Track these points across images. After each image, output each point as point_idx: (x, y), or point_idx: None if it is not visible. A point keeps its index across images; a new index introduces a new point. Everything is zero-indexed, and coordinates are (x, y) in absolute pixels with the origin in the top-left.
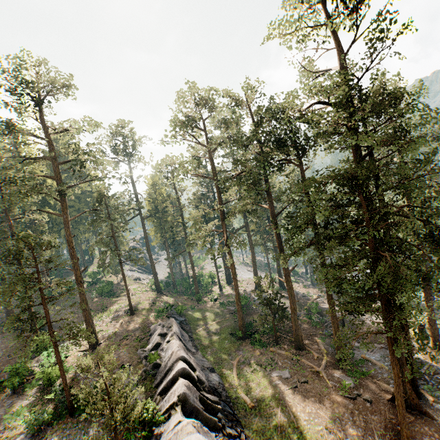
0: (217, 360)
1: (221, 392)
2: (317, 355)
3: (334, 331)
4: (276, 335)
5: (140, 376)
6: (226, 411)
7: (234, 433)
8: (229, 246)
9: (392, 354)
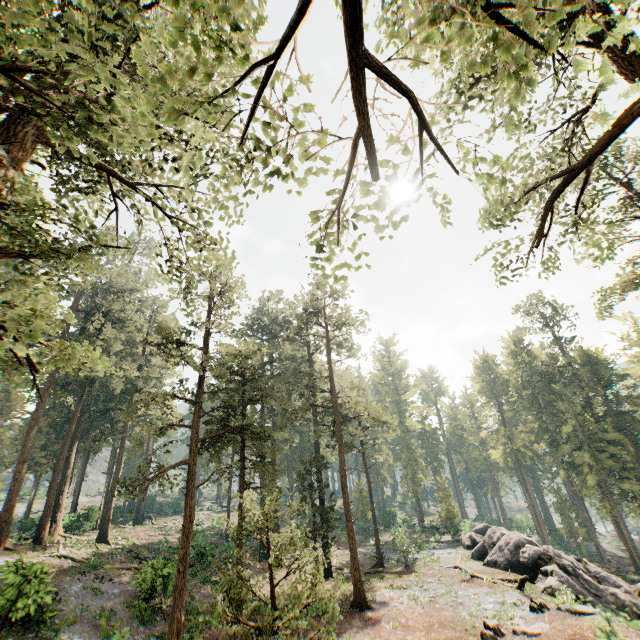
0: None
1: None
2: (616, 566)
3: (621, 536)
4: (579, 551)
5: None
6: None
7: None
8: (521, 463)
9: (616, 515)
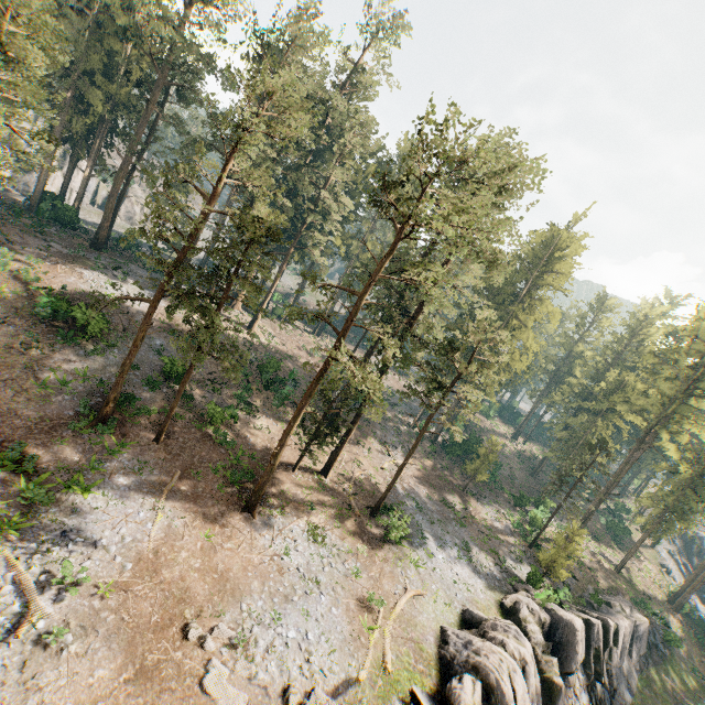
0: (647, 703)
1: (617, 699)
2: None
3: None
4: None
5: (575, 592)
6: (604, 699)
7: (594, 703)
8: None
9: None
